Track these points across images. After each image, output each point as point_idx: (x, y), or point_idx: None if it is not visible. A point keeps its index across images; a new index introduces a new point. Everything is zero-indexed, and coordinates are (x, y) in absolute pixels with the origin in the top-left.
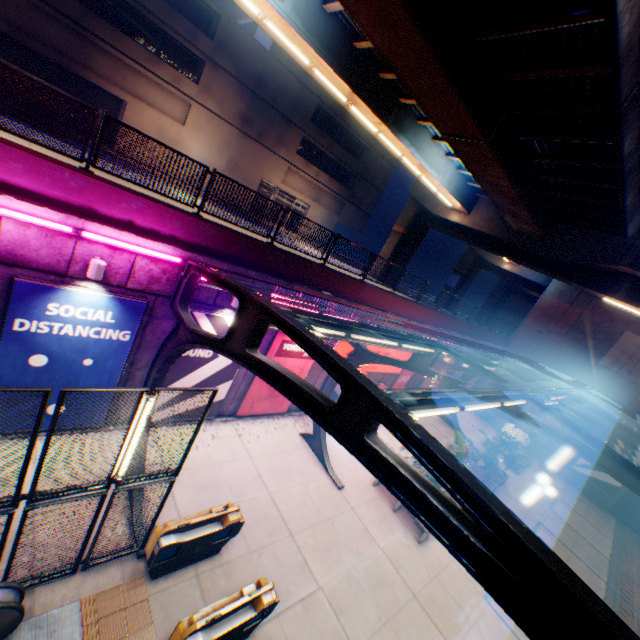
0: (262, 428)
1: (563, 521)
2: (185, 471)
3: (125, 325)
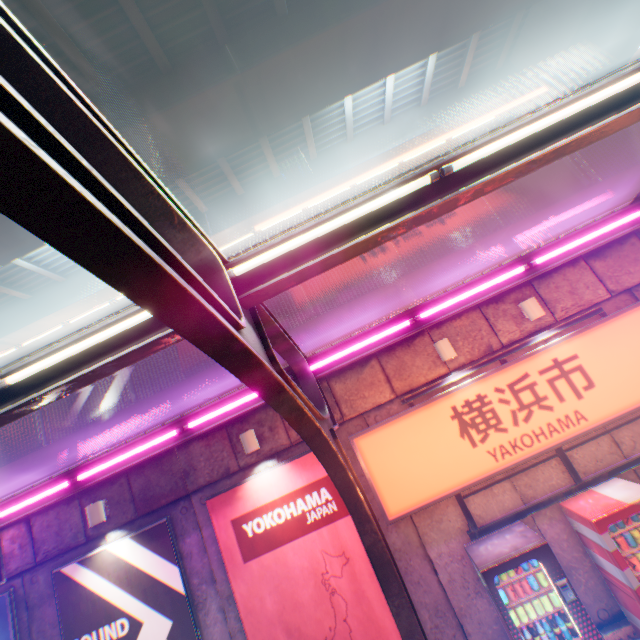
0: None
1: None
2: None
3: None
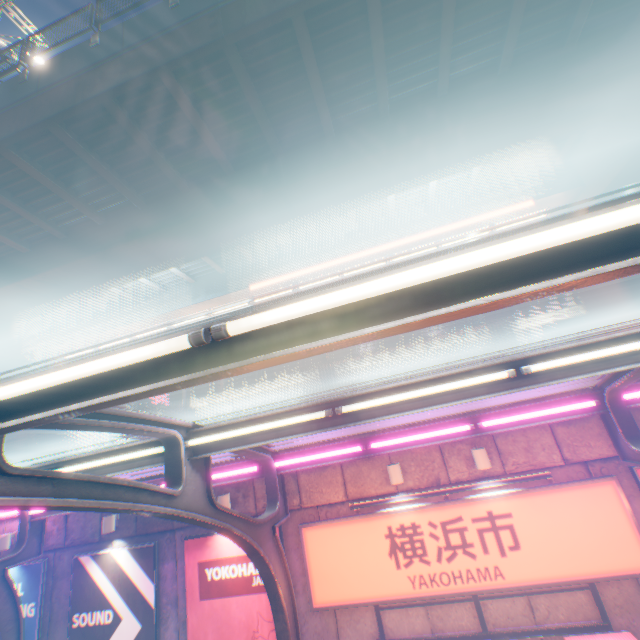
0: None
1: None
2: None
3: (32, 594)
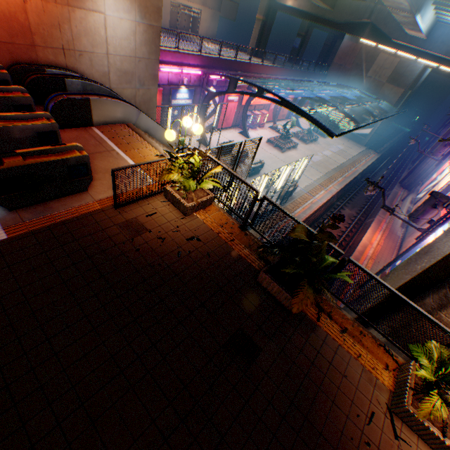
0: (226, 133)
1: (339, 149)
2: (213, 142)
3: (190, 99)
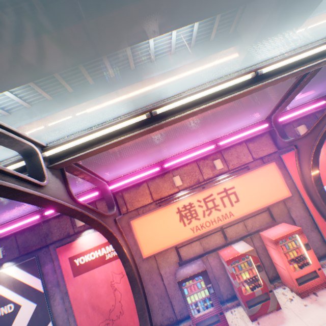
0: None
1: None
2: None
3: None
